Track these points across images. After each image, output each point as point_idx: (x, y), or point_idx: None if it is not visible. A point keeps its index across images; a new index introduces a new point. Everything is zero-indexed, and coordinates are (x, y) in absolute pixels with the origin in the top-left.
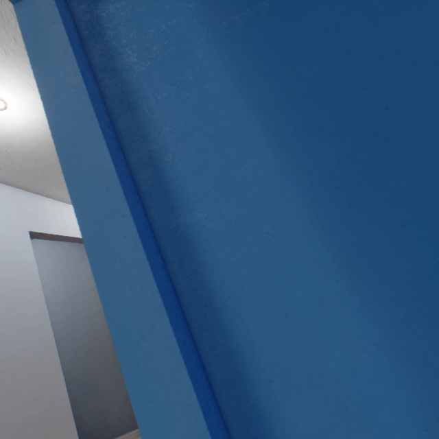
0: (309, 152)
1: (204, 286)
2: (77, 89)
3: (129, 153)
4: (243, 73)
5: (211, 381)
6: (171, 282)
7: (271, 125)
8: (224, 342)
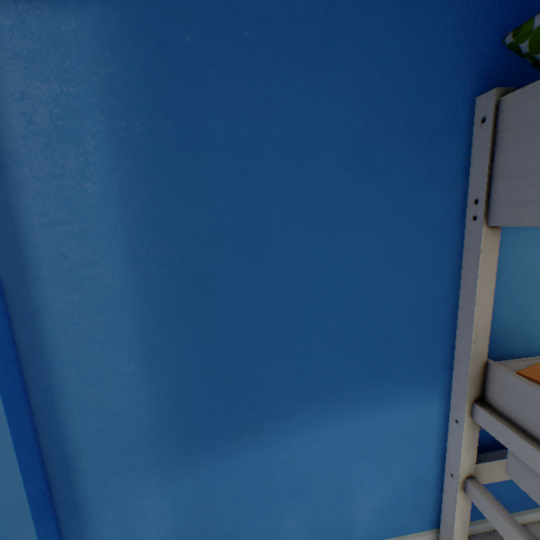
0: (152, 278)
1: (41, 344)
2: None
3: None
4: (124, 187)
5: (32, 399)
6: (13, 336)
7: (132, 245)
8: (47, 381)
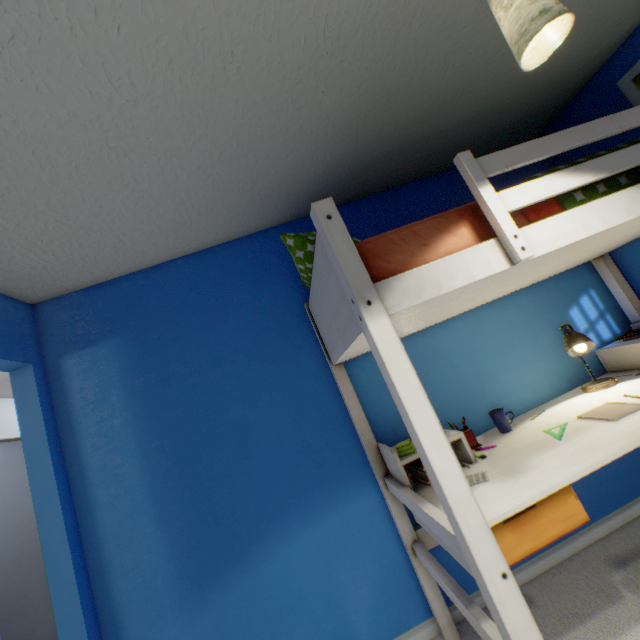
0: (156, 462)
1: (95, 528)
2: (42, 431)
3: (68, 455)
4: (134, 415)
5: (91, 573)
6: (79, 527)
7: (142, 446)
8: (100, 555)
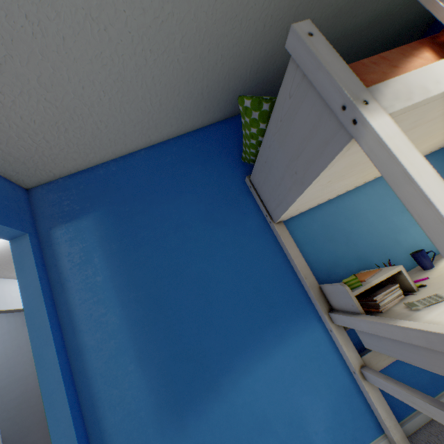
0: (133, 310)
1: (85, 369)
2: (37, 287)
3: (59, 308)
4: (113, 273)
5: (82, 408)
6: (71, 368)
7: (121, 297)
8: (90, 392)
